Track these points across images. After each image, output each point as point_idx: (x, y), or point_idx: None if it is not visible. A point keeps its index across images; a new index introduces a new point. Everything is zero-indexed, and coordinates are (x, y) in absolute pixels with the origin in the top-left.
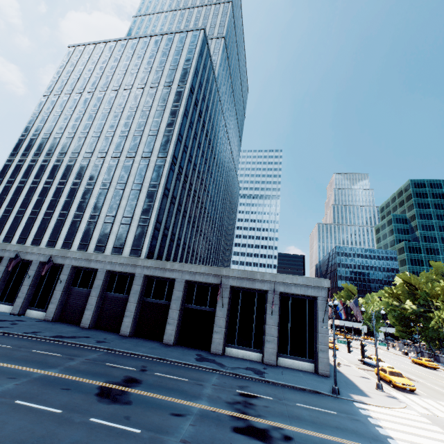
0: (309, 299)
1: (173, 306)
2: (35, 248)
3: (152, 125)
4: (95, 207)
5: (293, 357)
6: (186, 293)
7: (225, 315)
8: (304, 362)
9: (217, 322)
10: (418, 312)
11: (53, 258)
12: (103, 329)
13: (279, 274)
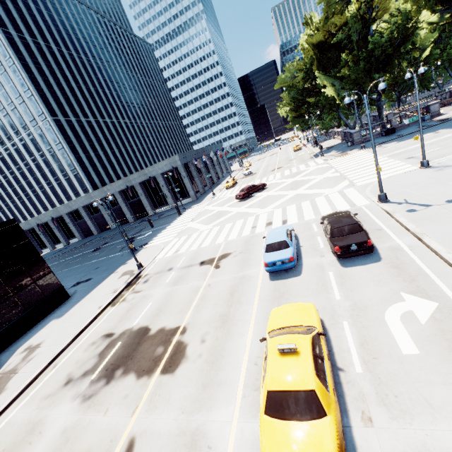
0: (176, 169)
1: (122, 206)
2: (42, 215)
3: (13, 93)
4: (44, 178)
5: (183, 199)
6: (124, 197)
7: (145, 198)
8: (188, 199)
9: (144, 203)
10: None
11: (54, 215)
12: (105, 231)
13: (155, 165)
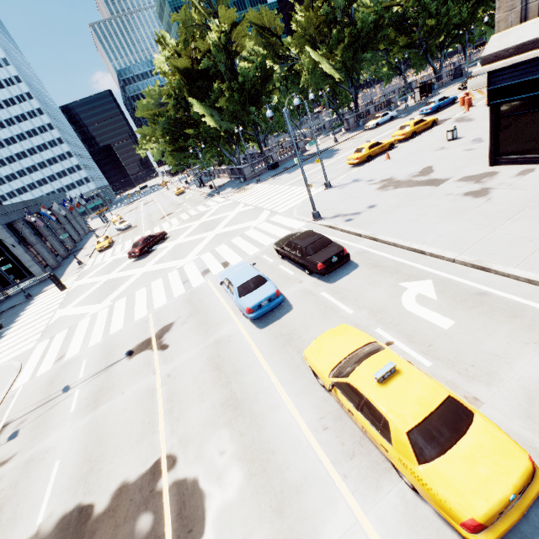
0: None
1: None
2: None
3: None
4: None
5: (18, 283)
6: None
7: None
8: (29, 280)
9: None
10: None
11: None
12: None
13: None
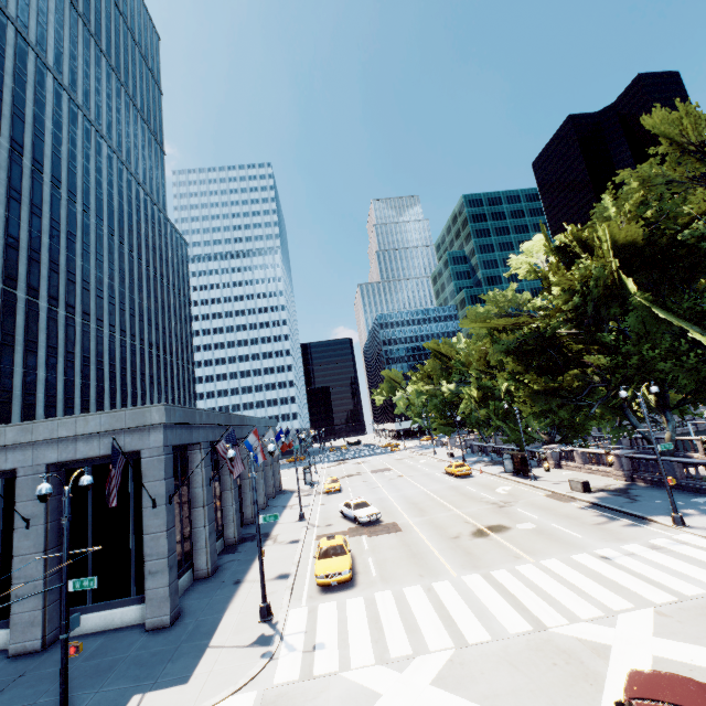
0: (135, 458)
1: None
2: None
3: None
4: None
5: (102, 605)
6: None
7: None
8: (128, 607)
9: None
10: (460, 392)
11: None
12: None
13: (41, 421)
